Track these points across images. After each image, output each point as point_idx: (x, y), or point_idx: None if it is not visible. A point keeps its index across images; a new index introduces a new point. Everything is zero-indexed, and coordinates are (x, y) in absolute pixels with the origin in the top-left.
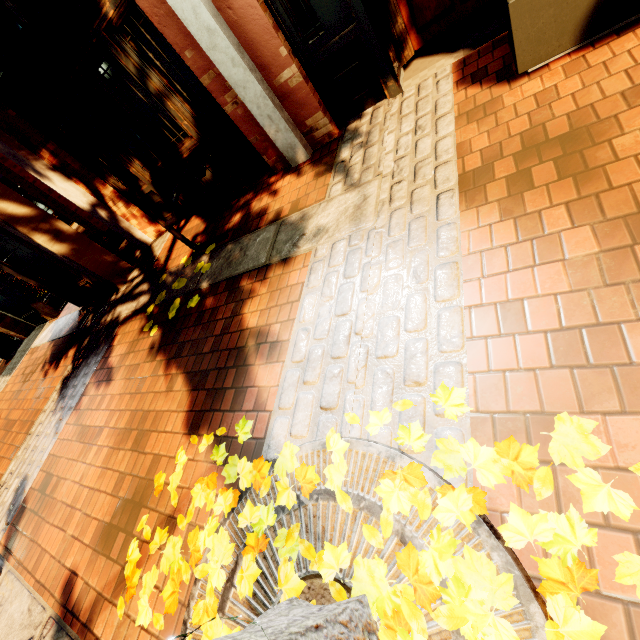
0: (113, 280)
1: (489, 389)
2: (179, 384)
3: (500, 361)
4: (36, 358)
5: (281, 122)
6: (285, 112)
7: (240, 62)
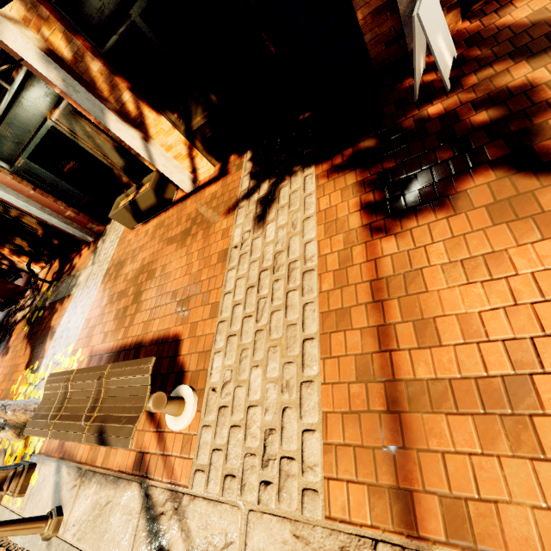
0: (16, 298)
1: (79, 344)
2: (28, 352)
3: (83, 336)
4: None
5: (73, 229)
6: (75, 224)
7: (44, 213)
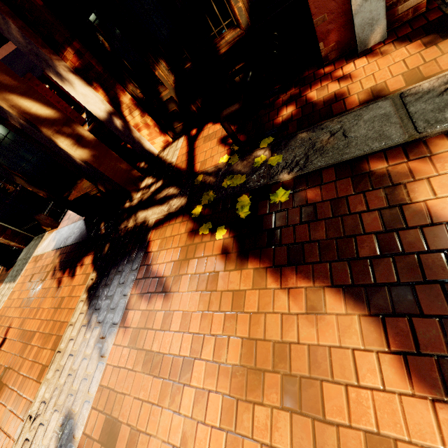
0: (128, 187)
1: None
2: (331, 303)
3: None
4: (41, 266)
5: None
6: None
7: None
